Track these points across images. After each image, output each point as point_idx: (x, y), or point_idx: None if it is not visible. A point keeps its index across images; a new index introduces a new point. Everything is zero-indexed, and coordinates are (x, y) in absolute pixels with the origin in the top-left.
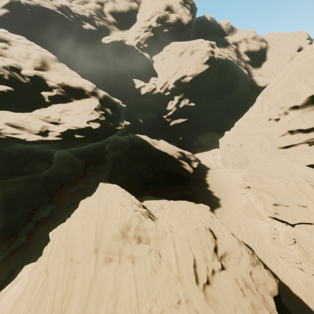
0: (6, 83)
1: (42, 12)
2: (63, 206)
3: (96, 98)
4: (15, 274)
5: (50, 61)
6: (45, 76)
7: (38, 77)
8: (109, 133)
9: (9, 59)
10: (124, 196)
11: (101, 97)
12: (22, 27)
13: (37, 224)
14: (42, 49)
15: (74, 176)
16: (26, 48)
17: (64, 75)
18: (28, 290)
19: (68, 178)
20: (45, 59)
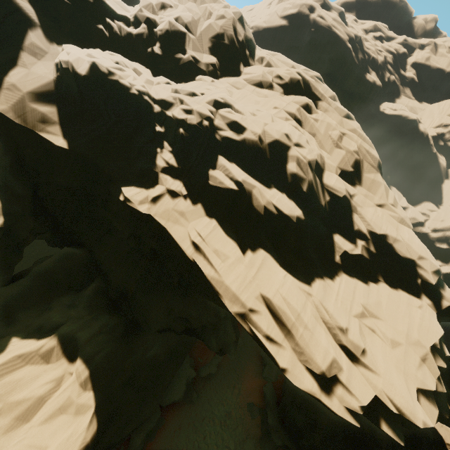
0: (295, 195)
1: (327, 38)
2: (201, 374)
3: (433, 307)
4: None
5: (369, 166)
6: (354, 200)
7: (345, 200)
8: None
9: (308, 135)
10: None
11: (443, 310)
12: (288, 48)
13: (161, 414)
14: (365, 135)
15: None
16: (341, 123)
17: (385, 211)
18: None
19: None
20: (363, 159)
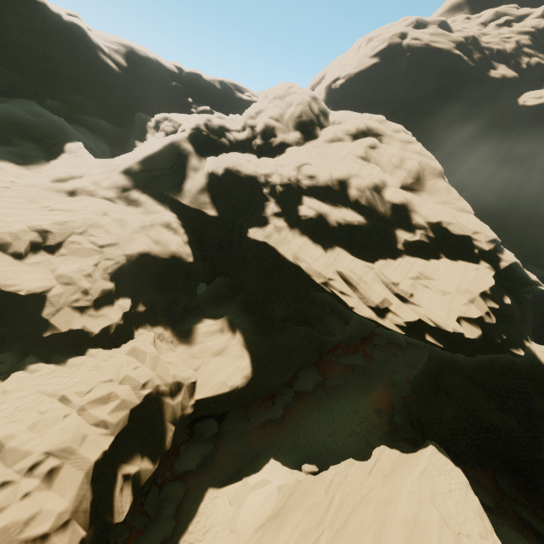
0: (358, 208)
1: (427, 56)
2: (328, 383)
3: (491, 269)
4: (261, 462)
5: (430, 174)
6: (413, 203)
7: (403, 204)
8: (488, 350)
9: (372, 165)
10: (484, 536)
11: (503, 270)
12: (385, 82)
13: (295, 396)
14: (425, 151)
15: (356, 338)
16: (402, 148)
17: (444, 205)
18: (282, 541)
19: (348, 338)
20: (424, 170)
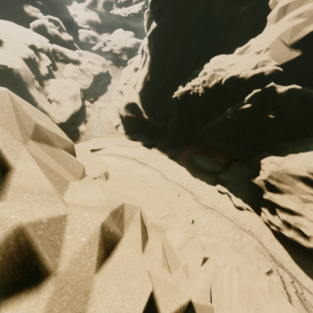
0: None
1: None
2: None
3: (144, 1)
4: None
5: None
6: None
7: None
8: (142, 16)
9: None
10: (129, 32)
11: (146, 1)
12: None
13: None
14: None
15: None
16: None
17: None
18: None
19: None
20: None
